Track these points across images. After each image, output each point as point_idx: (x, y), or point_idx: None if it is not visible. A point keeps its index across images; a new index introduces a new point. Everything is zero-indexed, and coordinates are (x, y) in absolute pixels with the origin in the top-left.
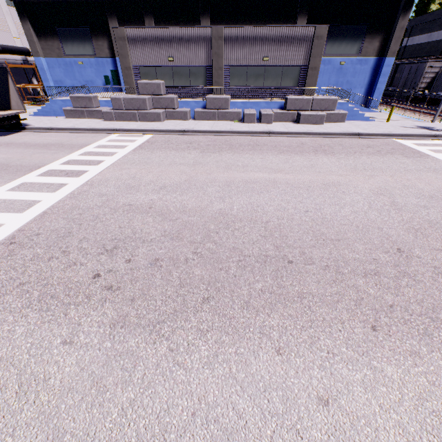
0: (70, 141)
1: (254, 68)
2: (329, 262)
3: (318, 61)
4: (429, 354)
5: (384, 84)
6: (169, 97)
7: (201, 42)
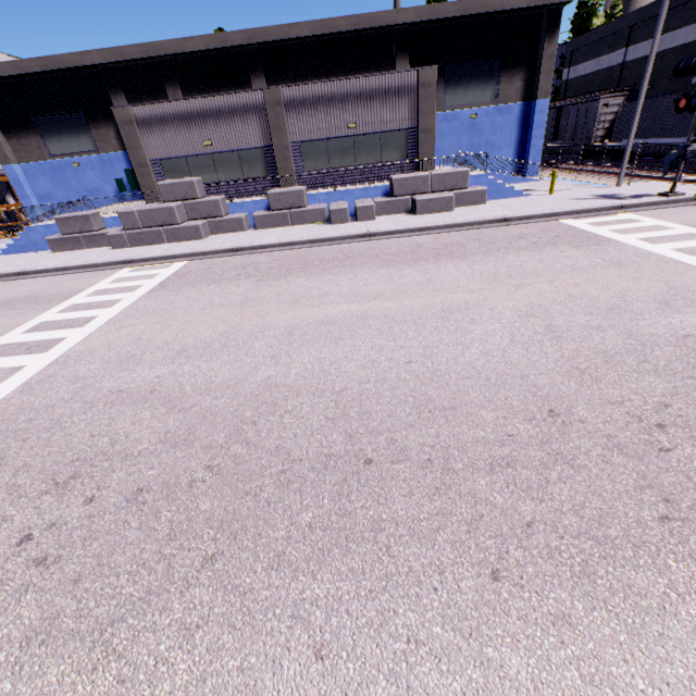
0: (50, 291)
1: (337, 141)
2: (433, 453)
3: (432, 119)
4: (588, 616)
5: (541, 139)
6: (211, 200)
7: (250, 113)
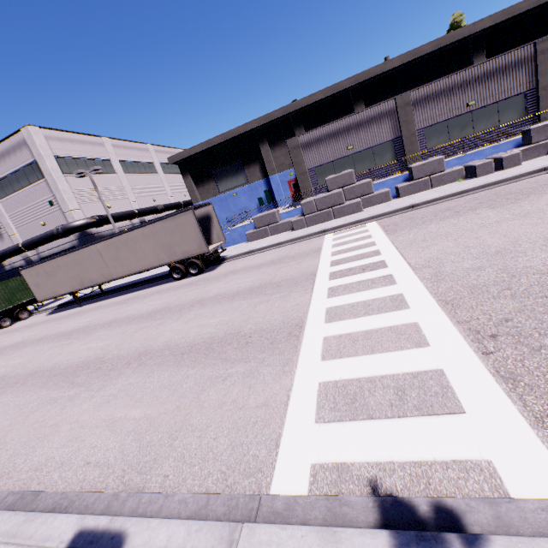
0: (291, 253)
1: (456, 119)
2: None
3: None
4: None
5: None
6: (364, 183)
7: (383, 118)
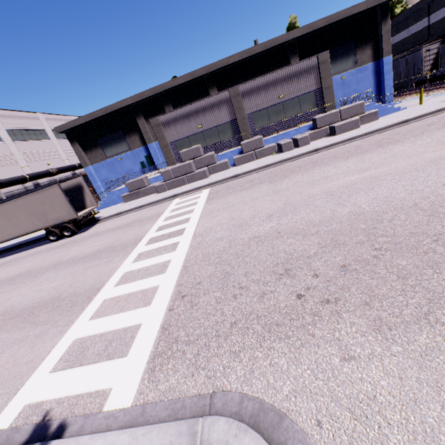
0: (144, 216)
1: (273, 107)
2: None
3: (330, 81)
4: None
5: (391, 80)
6: (209, 155)
7: (222, 104)
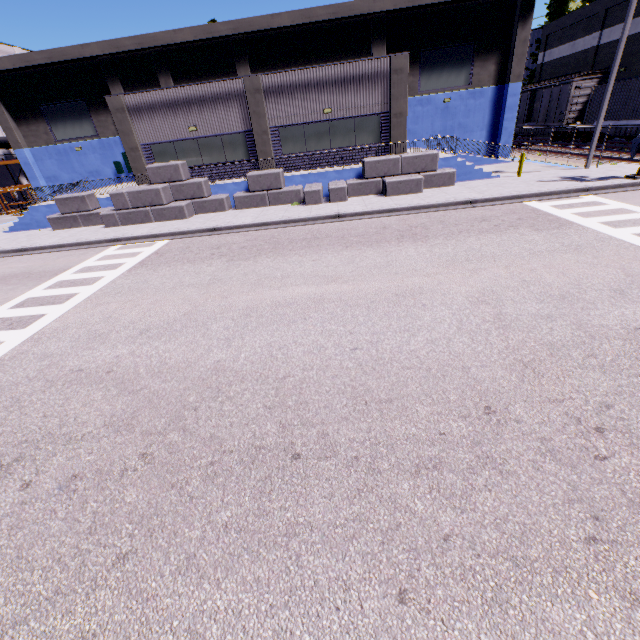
0: (43, 267)
1: (313, 126)
2: (361, 450)
3: (403, 104)
4: None
5: (513, 121)
6: (194, 182)
7: (232, 100)
